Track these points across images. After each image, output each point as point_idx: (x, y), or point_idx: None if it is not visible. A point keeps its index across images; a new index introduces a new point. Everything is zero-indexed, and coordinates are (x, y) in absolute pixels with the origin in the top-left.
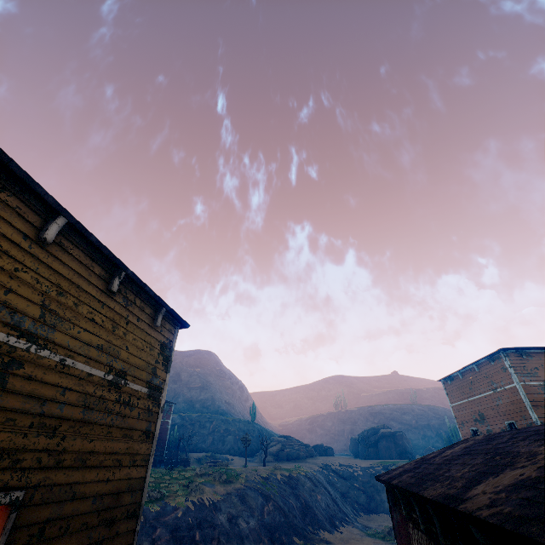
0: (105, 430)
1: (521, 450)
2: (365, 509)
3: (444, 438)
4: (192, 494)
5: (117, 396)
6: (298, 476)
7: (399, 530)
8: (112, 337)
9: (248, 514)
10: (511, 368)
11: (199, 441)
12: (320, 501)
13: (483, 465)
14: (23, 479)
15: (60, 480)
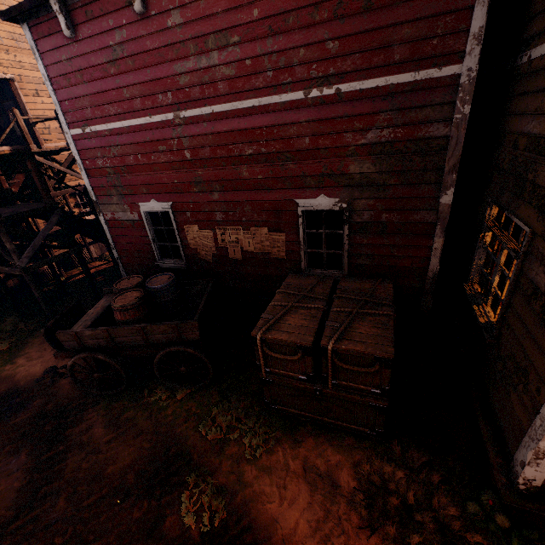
0: None
1: None
2: None
3: None
4: None
5: None
6: None
7: None
8: None
9: None
10: None
11: None
12: None
13: None
14: (10, 72)
15: (30, 75)
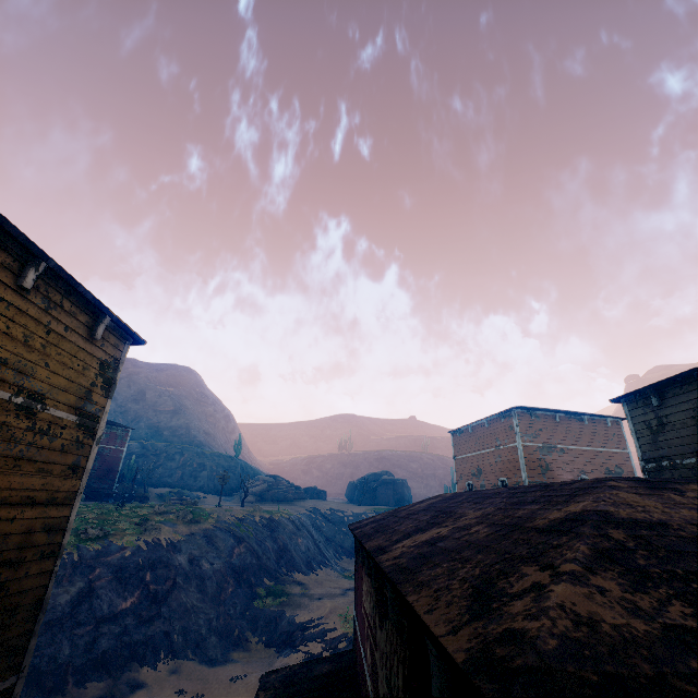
0: (10, 463)
1: (458, 511)
2: (349, 553)
3: (445, 489)
4: (145, 533)
5: (30, 423)
6: (280, 519)
7: (358, 573)
8: (24, 349)
9: (214, 556)
10: (518, 427)
11: (164, 475)
12: (300, 545)
13: (425, 522)
14: None
15: None
